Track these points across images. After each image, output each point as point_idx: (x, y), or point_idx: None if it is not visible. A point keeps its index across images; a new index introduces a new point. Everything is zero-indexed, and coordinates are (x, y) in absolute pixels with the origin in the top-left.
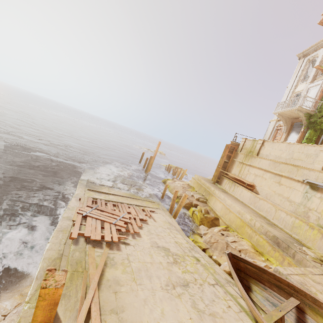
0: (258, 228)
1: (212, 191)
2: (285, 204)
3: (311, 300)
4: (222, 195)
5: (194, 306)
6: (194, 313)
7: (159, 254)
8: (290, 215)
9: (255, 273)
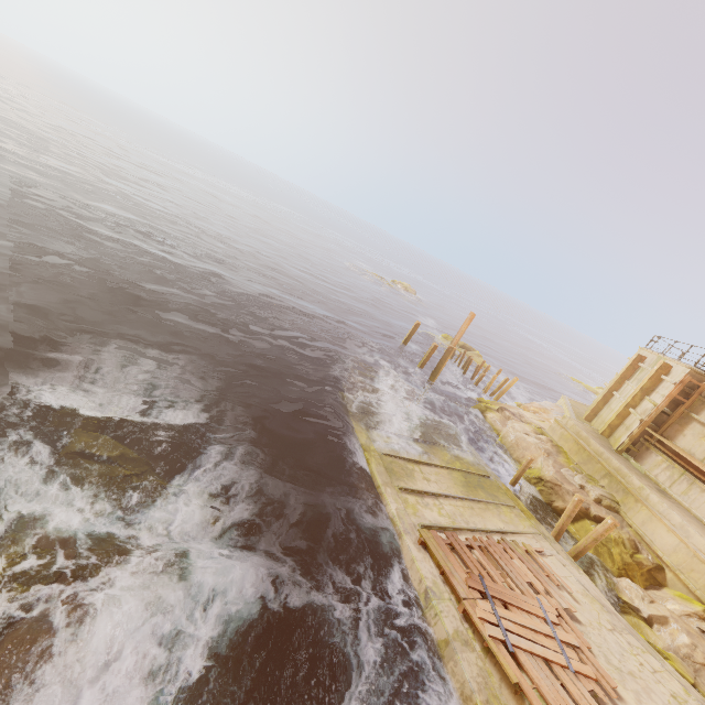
0: None
1: (634, 487)
2: None
3: None
4: (677, 516)
5: None
6: None
7: None
8: None
9: None
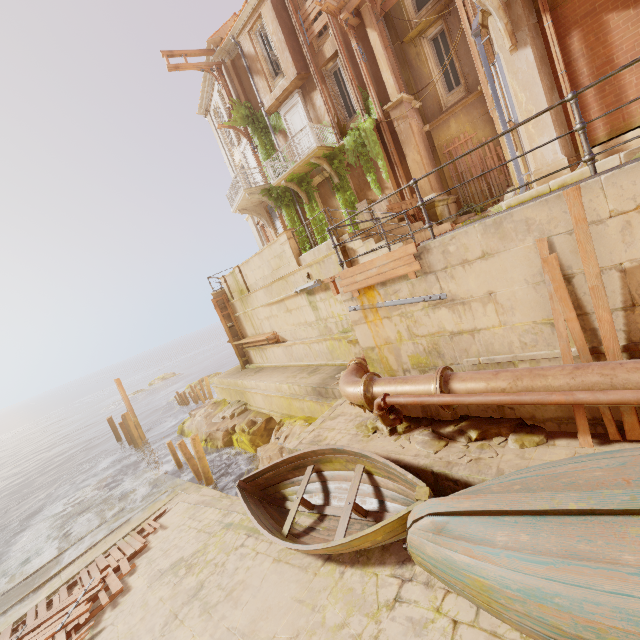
0: (299, 392)
1: (242, 386)
2: (310, 331)
3: (314, 455)
4: (252, 382)
5: (203, 611)
6: (201, 622)
7: (162, 585)
8: (320, 342)
9: (275, 476)
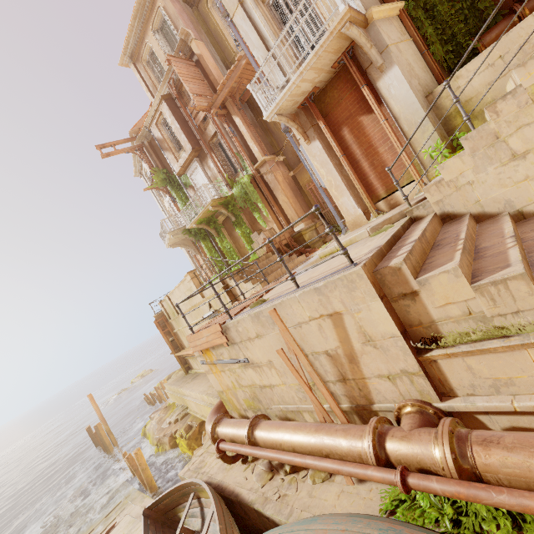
0: (214, 403)
1: (182, 393)
2: None
3: (191, 485)
4: (186, 391)
5: None
6: None
7: None
8: None
9: (171, 501)
